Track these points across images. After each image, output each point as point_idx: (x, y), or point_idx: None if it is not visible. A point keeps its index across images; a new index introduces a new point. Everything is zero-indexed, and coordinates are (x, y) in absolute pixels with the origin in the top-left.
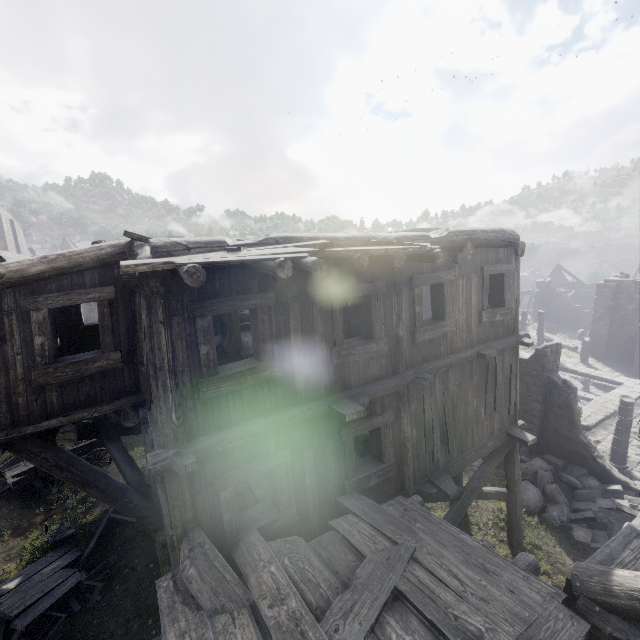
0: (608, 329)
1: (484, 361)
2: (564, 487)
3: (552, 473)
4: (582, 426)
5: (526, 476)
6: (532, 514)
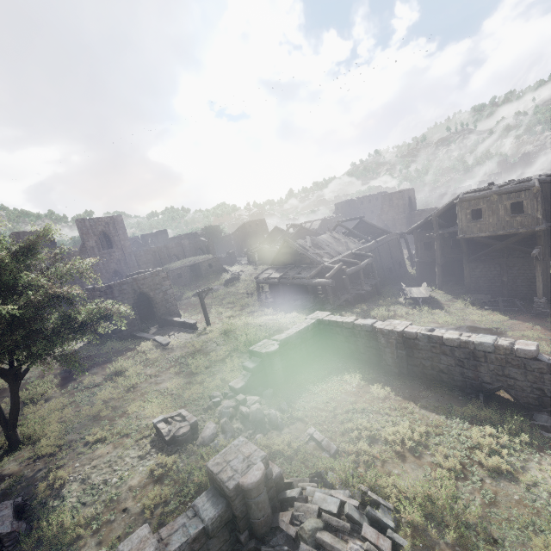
0: None
1: None
2: None
3: None
4: None
5: None
6: None
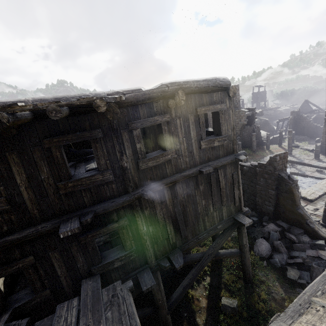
0: None
1: (208, 174)
2: (287, 241)
3: (280, 233)
4: (308, 199)
5: (264, 234)
6: (263, 259)
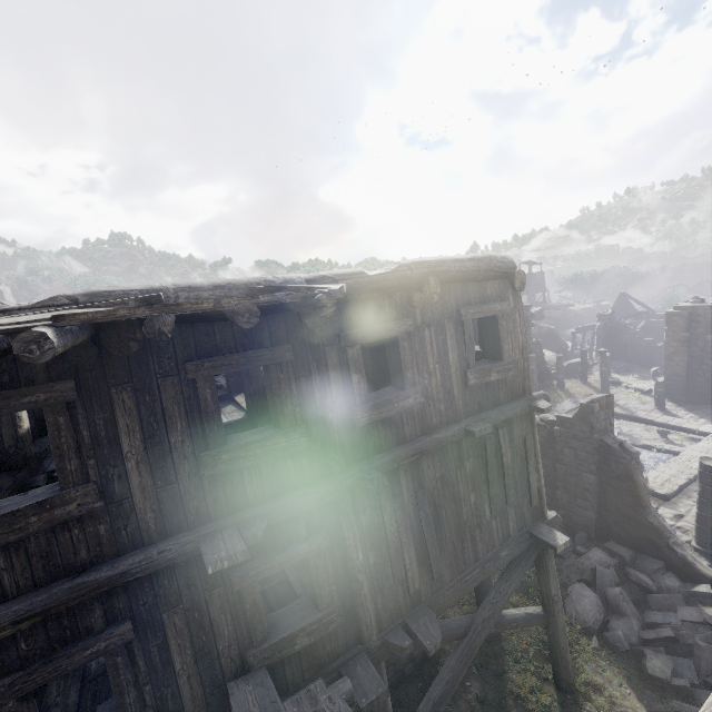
0: (686, 366)
1: (480, 438)
2: (633, 589)
3: (616, 570)
4: (659, 495)
5: (582, 574)
6: (590, 633)
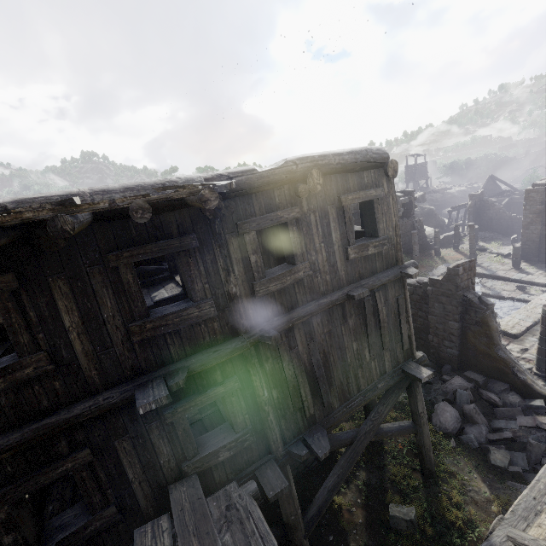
0: (539, 233)
1: (360, 300)
2: (484, 405)
3: (472, 391)
4: (510, 335)
5: (446, 395)
6: (450, 436)
